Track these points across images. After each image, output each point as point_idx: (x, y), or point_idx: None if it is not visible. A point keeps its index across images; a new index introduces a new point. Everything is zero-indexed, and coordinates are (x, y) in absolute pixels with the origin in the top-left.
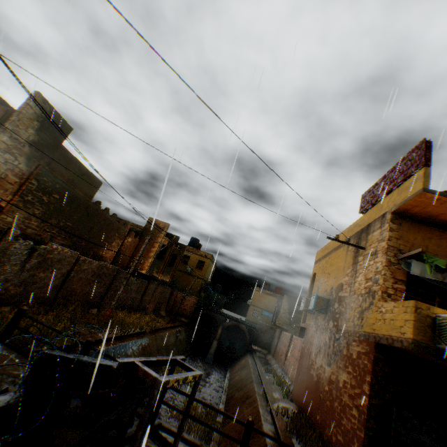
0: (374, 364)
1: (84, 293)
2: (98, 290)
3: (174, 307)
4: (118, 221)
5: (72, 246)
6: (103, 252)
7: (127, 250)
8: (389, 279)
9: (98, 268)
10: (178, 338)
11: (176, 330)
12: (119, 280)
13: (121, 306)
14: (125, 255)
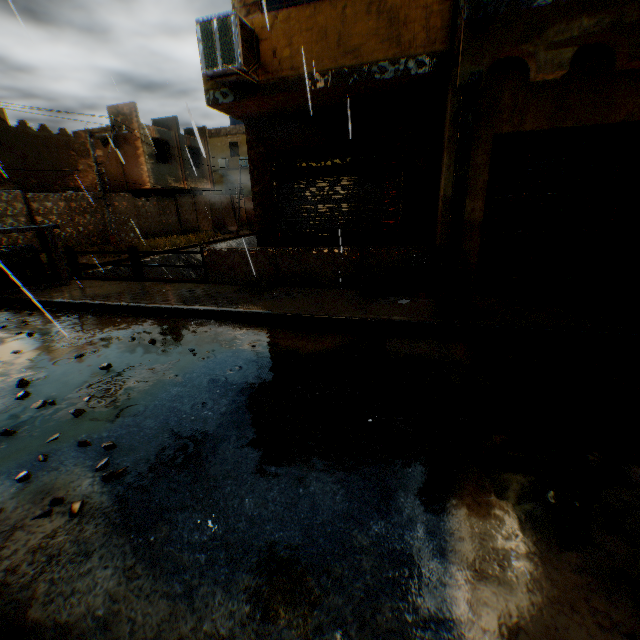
0: (249, 151)
1: (78, 232)
2: (95, 224)
3: (250, 217)
4: (58, 134)
5: (23, 189)
6: (77, 183)
7: (110, 169)
8: (240, 13)
9: (69, 201)
10: (252, 245)
11: (245, 238)
12: (117, 206)
13: (152, 234)
14: (114, 177)
